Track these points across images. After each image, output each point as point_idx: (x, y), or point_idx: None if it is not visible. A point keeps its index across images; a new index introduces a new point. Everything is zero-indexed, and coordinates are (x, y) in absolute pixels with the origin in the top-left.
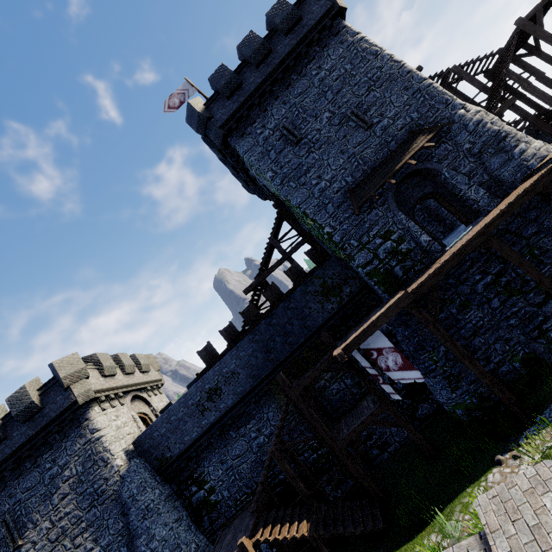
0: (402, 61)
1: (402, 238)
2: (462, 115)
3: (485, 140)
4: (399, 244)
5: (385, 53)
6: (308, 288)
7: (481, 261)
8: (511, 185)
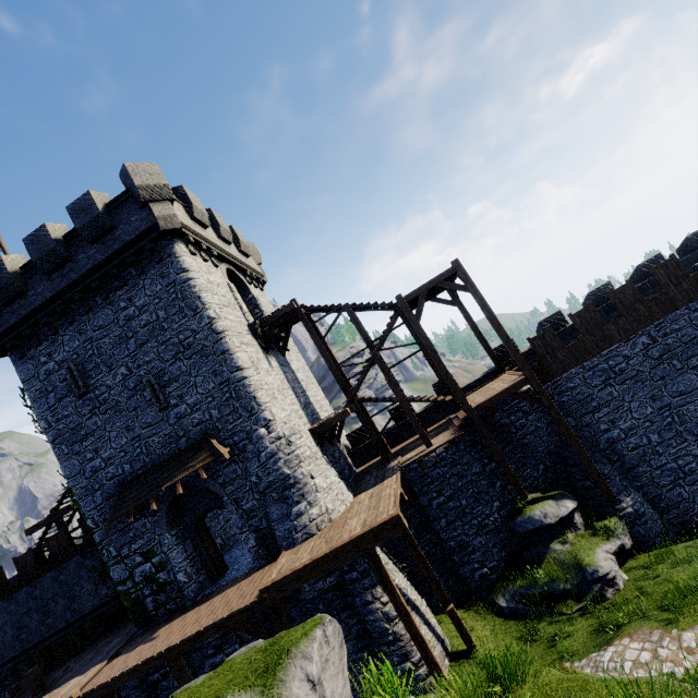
0: (222, 332)
1: (163, 564)
2: (261, 436)
3: (272, 480)
4: (159, 571)
5: (206, 315)
6: (86, 561)
7: (221, 632)
8: (280, 547)
